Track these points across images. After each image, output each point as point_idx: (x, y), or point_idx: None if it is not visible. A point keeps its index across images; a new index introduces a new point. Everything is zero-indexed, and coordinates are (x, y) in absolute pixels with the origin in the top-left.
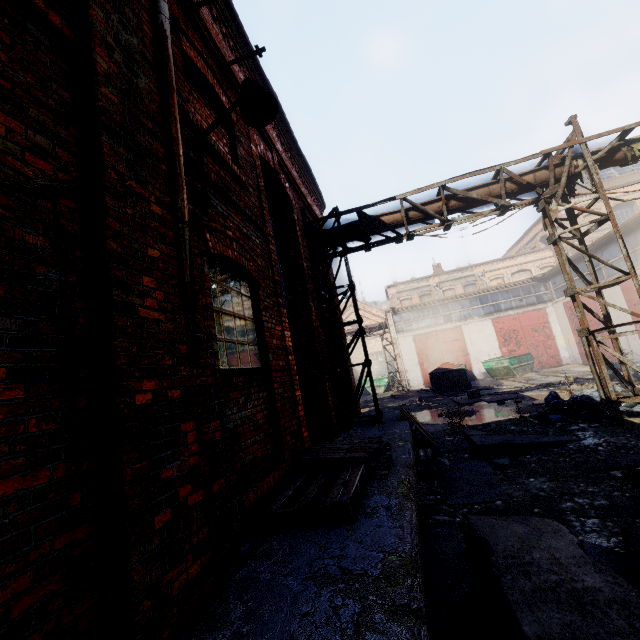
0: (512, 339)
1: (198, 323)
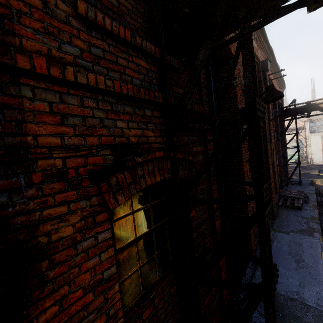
0: None
1: None
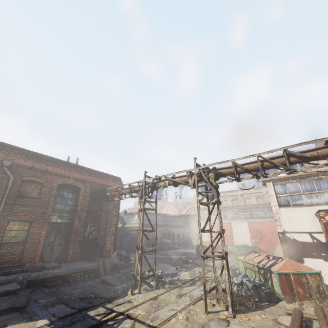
0: (257, 235)
1: None
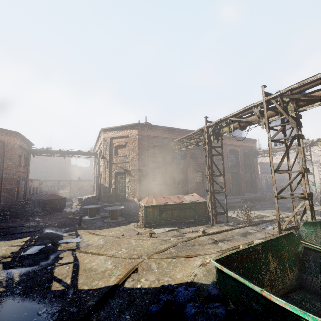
0: None
1: (216, 179)
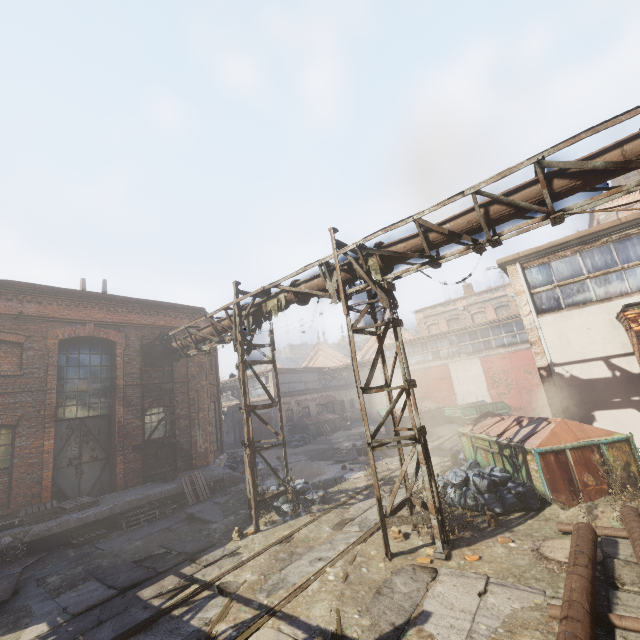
0: (501, 381)
1: None
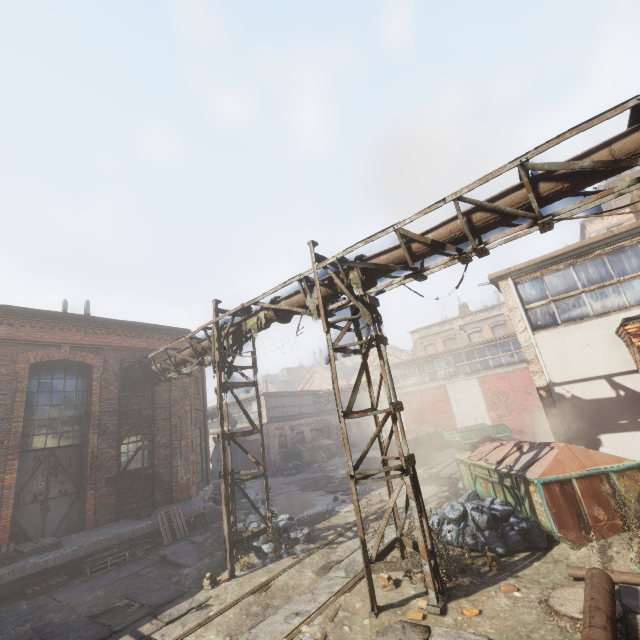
0: (501, 402)
1: None
